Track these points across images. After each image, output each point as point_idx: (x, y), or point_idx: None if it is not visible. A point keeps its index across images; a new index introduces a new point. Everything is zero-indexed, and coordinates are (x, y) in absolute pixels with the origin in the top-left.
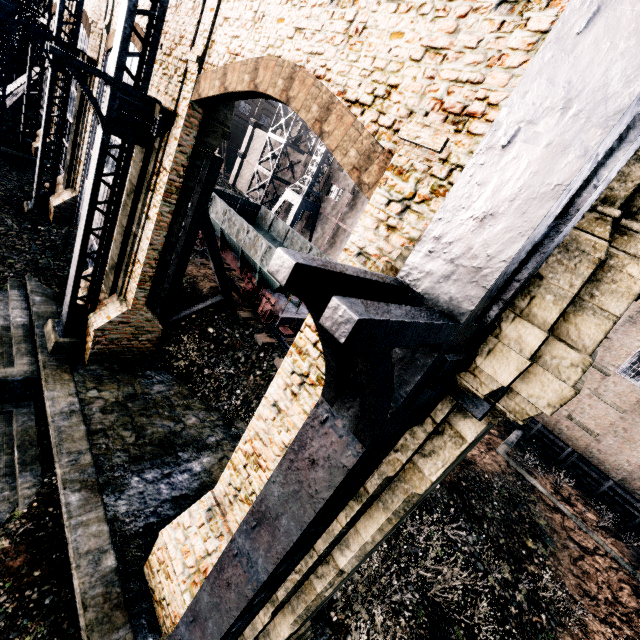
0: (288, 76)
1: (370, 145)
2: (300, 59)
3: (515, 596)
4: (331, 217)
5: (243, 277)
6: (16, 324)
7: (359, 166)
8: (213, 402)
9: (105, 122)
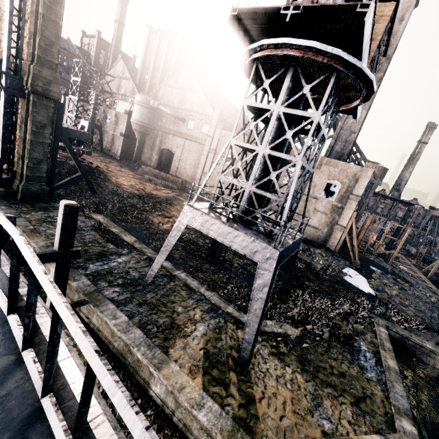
0: None
1: None
2: None
3: (145, 208)
4: (109, 131)
5: None
6: None
7: None
8: None
9: None
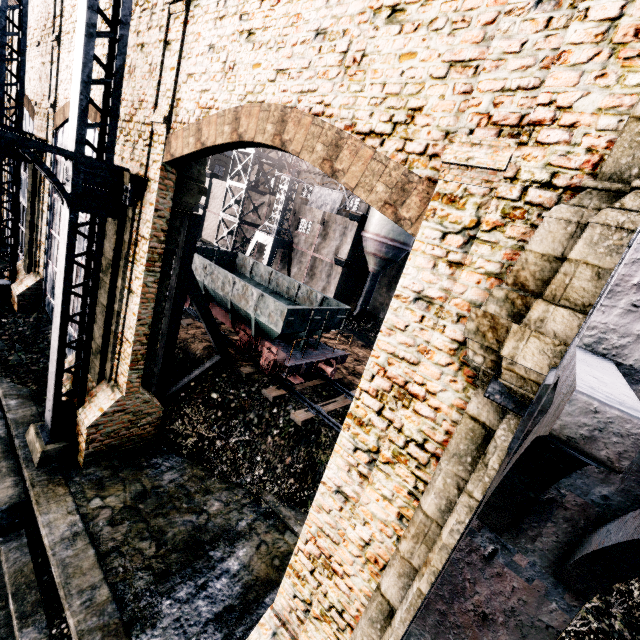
0: (278, 119)
1: (401, 176)
2: (289, 100)
3: (612, 625)
4: (305, 250)
5: (236, 330)
6: None
7: (392, 201)
8: (233, 477)
9: (71, 200)
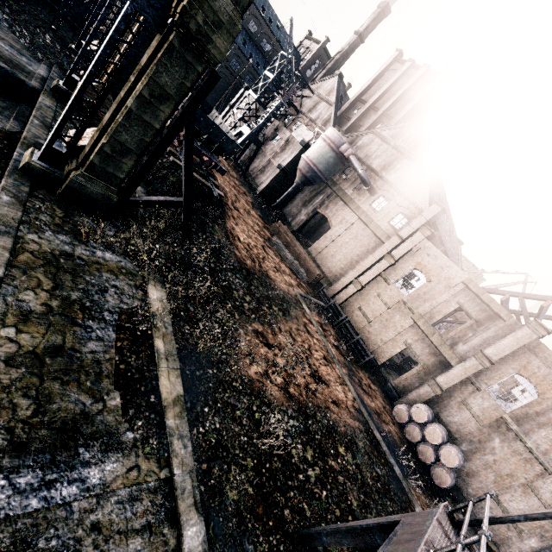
0: None
1: None
2: None
3: (244, 303)
4: (268, 154)
5: None
6: (39, 74)
7: None
8: None
9: None
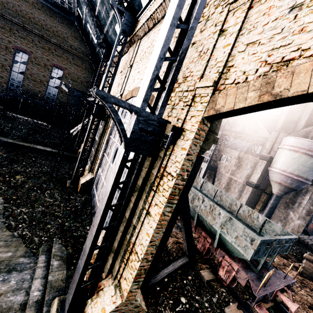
0: None
1: None
2: None
3: None
4: (224, 173)
5: (196, 233)
6: (31, 301)
7: None
8: None
9: (127, 142)
